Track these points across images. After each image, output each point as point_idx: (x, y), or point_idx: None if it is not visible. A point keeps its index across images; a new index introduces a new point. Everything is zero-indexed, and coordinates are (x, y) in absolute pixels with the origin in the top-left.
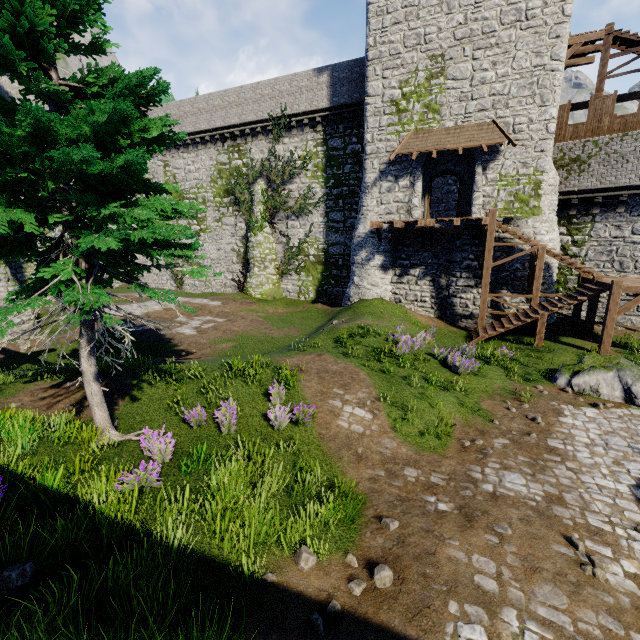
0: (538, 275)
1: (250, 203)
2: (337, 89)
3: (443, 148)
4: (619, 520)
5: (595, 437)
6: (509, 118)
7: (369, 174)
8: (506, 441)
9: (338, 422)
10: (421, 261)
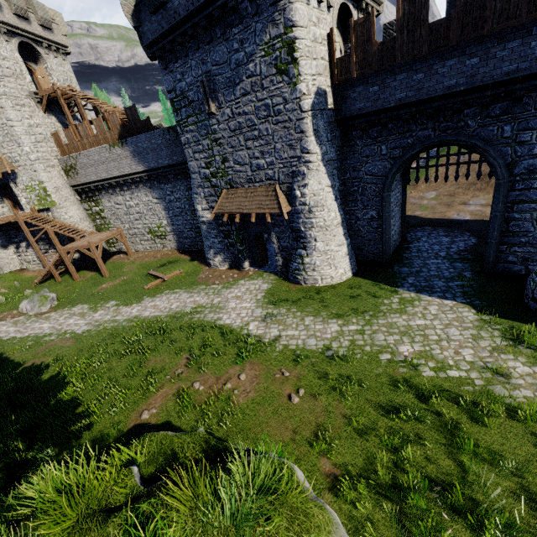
0: (55, 242)
1: None
2: None
3: None
4: None
5: None
6: (9, 154)
7: None
8: None
9: None
10: (23, 238)
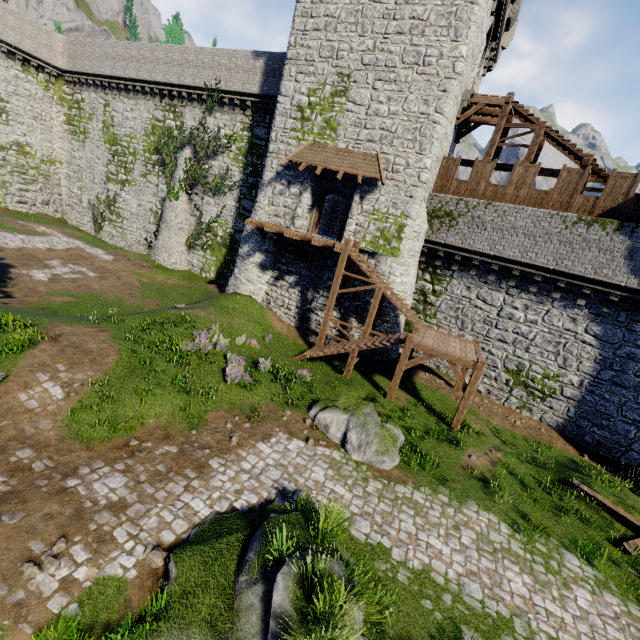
0: (371, 312)
1: (175, 168)
2: (269, 78)
3: (327, 167)
4: (147, 536)
5: (260, 466)
6: (391, 156)
7: (267, 172)
8: (175, 450)
9: (20, 394)
10: (297, 270)
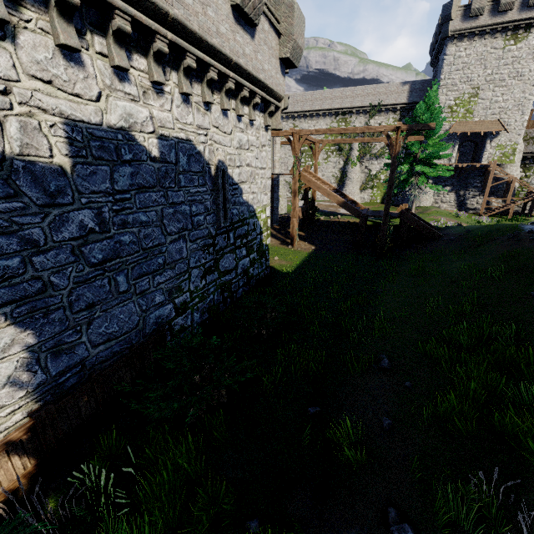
0: (511, 190)
1: (348, 150)
2: (413, 94)
3: (473, 131)
4: None
5: None
6: (506, 119)
7: None
8: None
9: None
10: (451, 183)
